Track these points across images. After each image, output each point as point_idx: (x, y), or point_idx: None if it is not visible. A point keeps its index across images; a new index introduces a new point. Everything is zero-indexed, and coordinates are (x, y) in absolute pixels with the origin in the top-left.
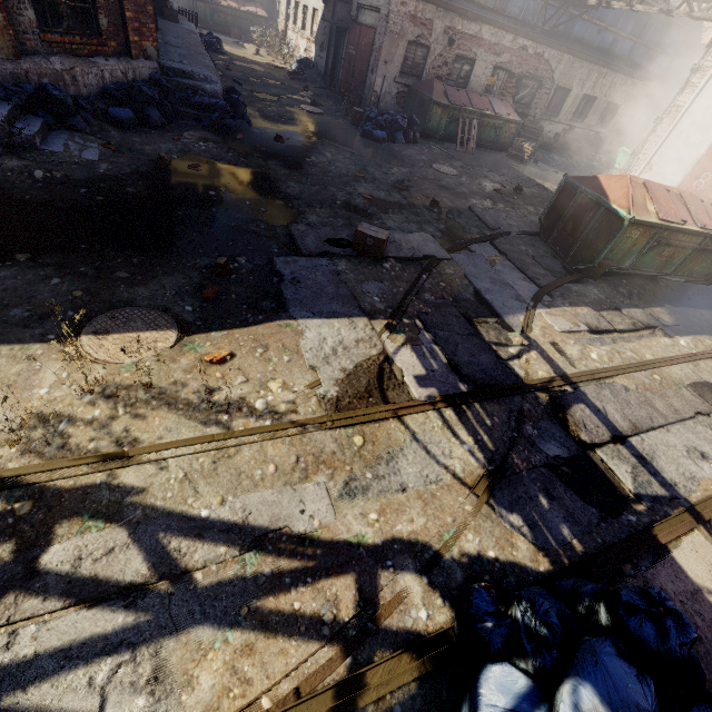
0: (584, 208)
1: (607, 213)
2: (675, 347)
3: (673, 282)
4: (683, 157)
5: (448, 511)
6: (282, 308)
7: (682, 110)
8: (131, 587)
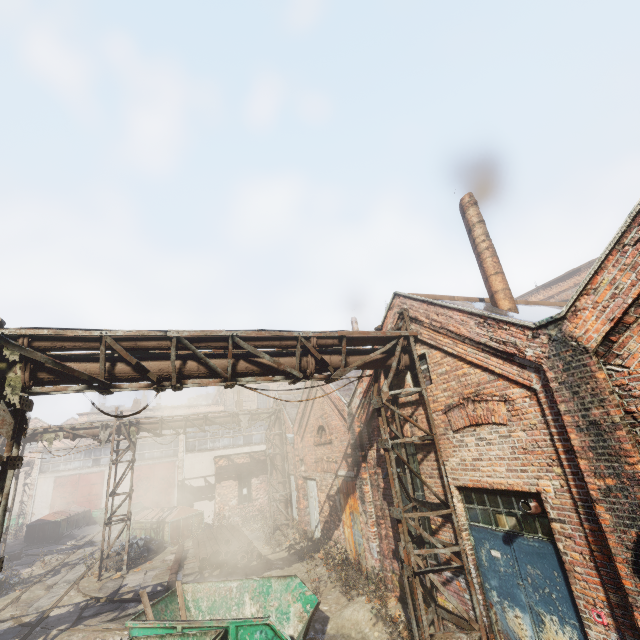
0: (44, 526)
1: (53, 522)
2: (95, 533)
3: (76, 531)
4: (45, 505)
5: (97, 547)
6: (31, 563)
7: (34, 495)
8: (82, 559)
